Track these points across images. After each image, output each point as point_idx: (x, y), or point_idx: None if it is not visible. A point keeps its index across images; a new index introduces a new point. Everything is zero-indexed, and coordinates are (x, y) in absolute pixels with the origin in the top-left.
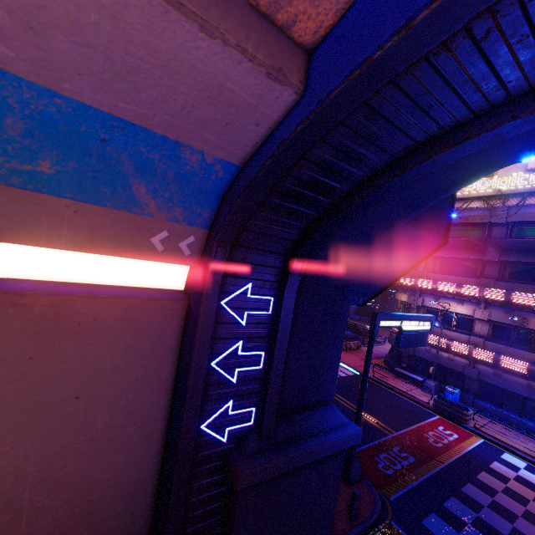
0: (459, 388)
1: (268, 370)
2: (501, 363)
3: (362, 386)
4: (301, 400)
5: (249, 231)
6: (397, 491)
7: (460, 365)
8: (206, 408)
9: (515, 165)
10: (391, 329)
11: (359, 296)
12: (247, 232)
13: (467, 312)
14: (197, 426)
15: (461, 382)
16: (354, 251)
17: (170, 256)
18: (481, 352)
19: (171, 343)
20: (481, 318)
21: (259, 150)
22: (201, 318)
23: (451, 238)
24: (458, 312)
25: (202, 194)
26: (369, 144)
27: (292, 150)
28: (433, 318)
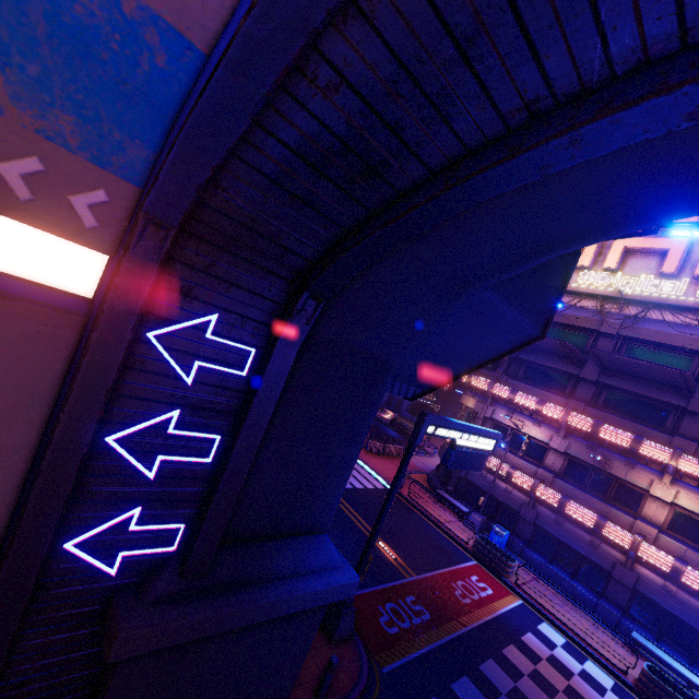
0: (509, 529)
1: (221, 468)
2: (567, 509)
3: (382, 511)
4: (274, 522)
5: (223, 214)
6: (395, 660)
7: (517, 502)
8: (83, 514)
9: (647, 265)
10: (445, 440)
11: (409, 385)
12: (220, 217)
13: (543, 437)
14: (50, 545)
15: (514, 523)
16: (408, 308)
17: (47, 216)
18: (546, 490)
19: (37, 388)
20: (558, 449)
21: (236, 10)
22: (90, 350)
23: (548, 339)
24: (532, 435)
25: (125, 100)
26: (465, 67)
27: (295, 2)
28: (500, 436)
